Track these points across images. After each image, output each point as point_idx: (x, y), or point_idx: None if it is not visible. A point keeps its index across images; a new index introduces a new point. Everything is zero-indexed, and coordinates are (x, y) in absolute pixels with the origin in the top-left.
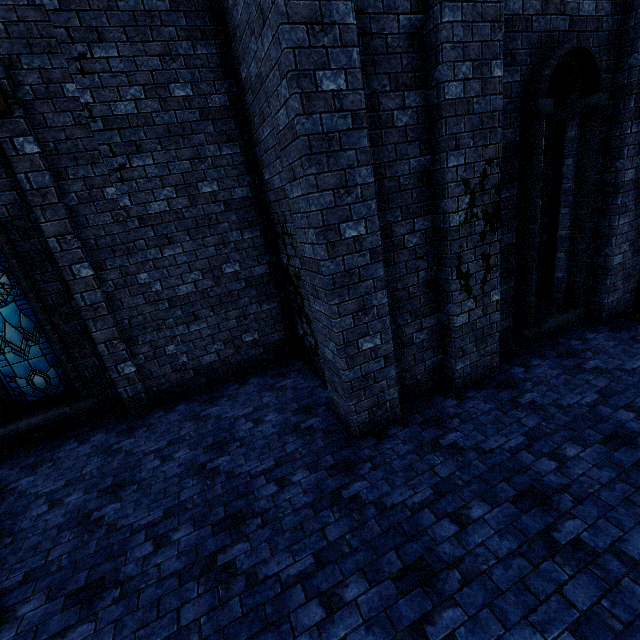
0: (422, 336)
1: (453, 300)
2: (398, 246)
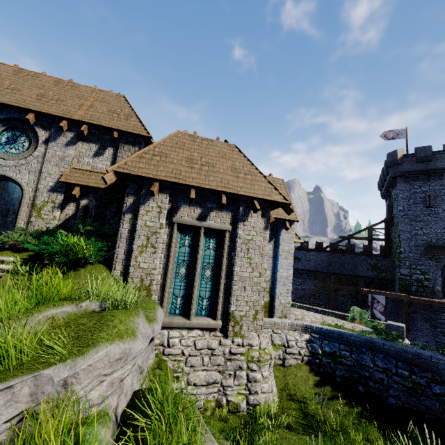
0: (3, 222)
1: (9, 214)
2: (3, 198)
